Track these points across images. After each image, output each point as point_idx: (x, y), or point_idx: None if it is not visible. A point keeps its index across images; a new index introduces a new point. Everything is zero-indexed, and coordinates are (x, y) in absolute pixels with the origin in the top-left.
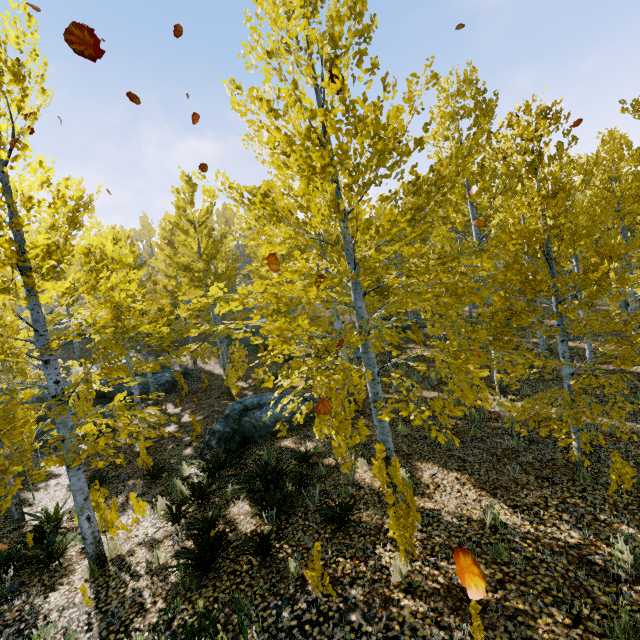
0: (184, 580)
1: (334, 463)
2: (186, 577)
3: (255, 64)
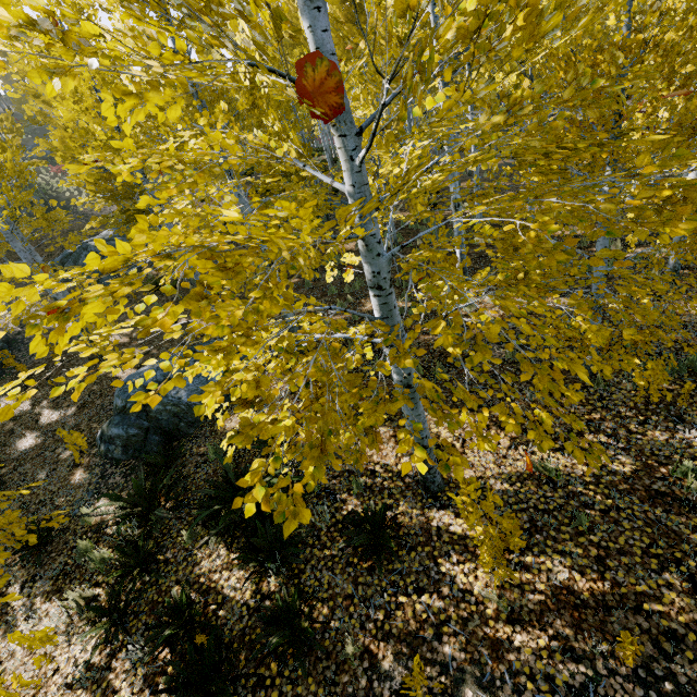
0: None
1: None
2: None
3: None
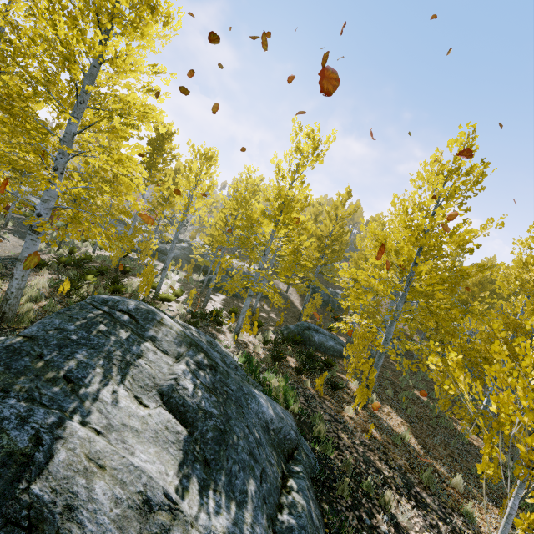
0: (268, 358)
1: (341, 376)
2: (269, 358)
3: (414, 180)
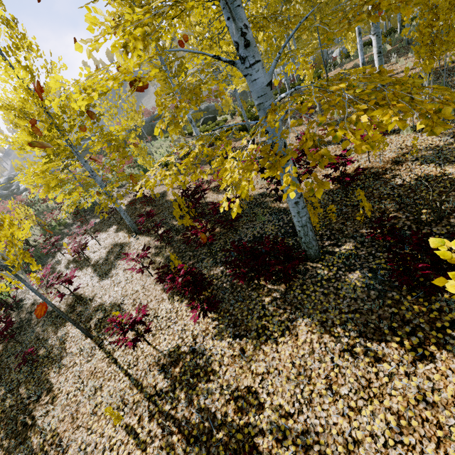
0: None
1: None
2: None
3: None
